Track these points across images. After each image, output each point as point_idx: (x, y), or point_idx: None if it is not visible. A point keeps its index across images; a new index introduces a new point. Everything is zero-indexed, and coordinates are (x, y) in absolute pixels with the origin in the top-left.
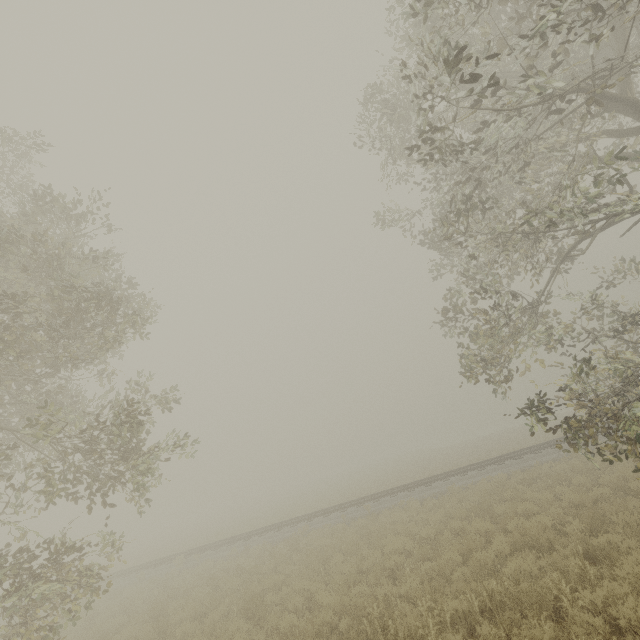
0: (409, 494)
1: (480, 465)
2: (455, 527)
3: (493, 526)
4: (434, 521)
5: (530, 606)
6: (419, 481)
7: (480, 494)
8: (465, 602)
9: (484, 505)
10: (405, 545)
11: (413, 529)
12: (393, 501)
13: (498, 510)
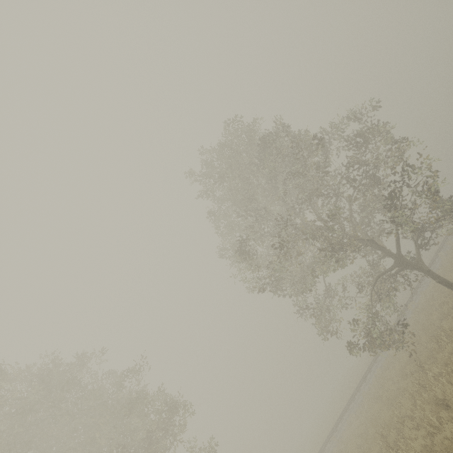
0: (348, 413)
1: (369, 369)
2: (370, 416)
3: (380, 404)
4: (363, 420)
5: (393, 429)
6: (349, 400)
7: (373, 389)
8: (377, 445)
9: (376, 395)
10: (357, 443)
11: (357, 432)
12: (344, 424)
13: (381, 393)
